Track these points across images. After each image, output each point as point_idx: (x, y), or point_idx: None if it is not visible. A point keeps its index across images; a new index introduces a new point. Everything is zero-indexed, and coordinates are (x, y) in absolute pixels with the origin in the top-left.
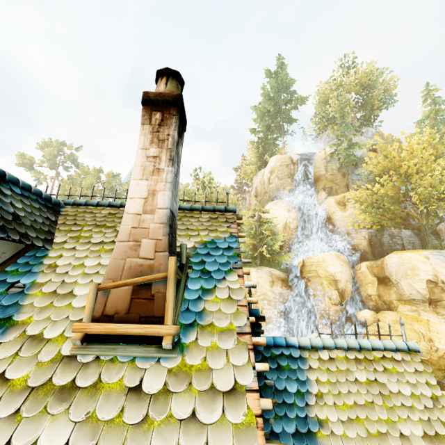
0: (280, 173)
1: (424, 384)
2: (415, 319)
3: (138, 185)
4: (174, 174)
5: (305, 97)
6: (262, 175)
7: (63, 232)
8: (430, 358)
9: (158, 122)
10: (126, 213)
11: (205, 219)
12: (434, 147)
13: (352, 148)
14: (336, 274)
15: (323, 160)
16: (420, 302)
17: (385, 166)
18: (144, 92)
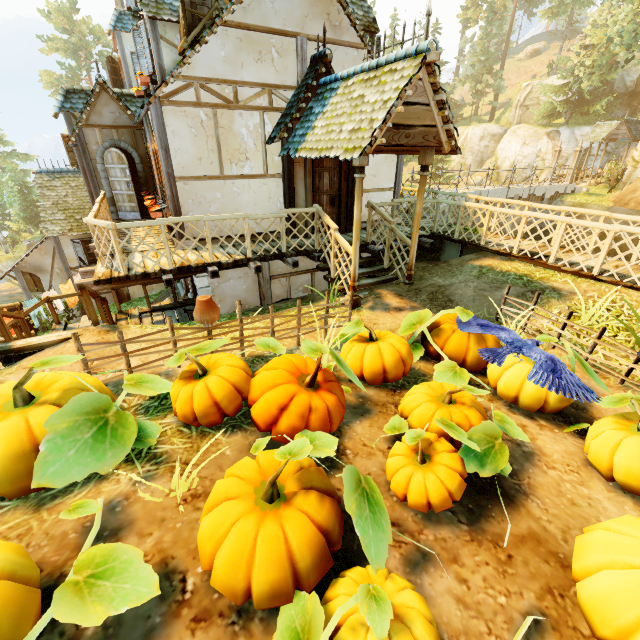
0: None
1: (392, 90)
2: None
3: None
4: None
5: None
6: None
7: None
8: None
9: None
10: None
11: None
12: None
13: None
14: None
15: None
16: None
17: None
18: None
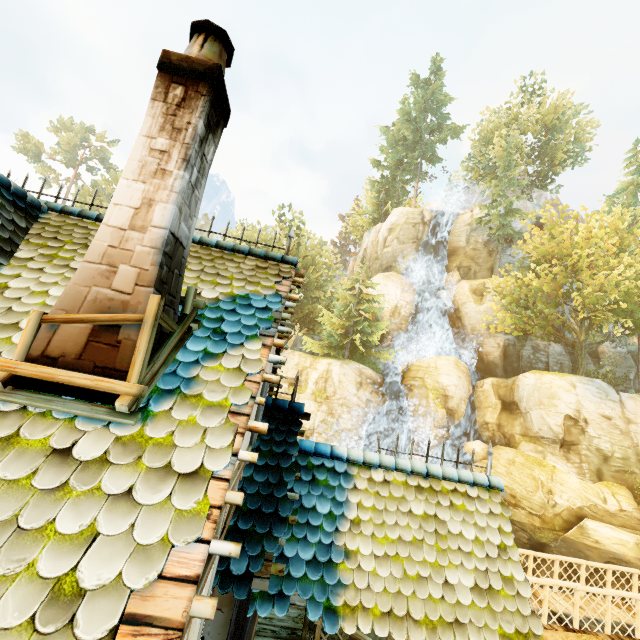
0: (402, 234)
1: (495, 530)
2: (538, 463)
3: (130, 189)
4: (190, 184)
5: (461, 128)
6: (377, 232)
7: (33, 246)
8: (544, 514)
9: (178, 101)
10: (104, 225)
11: (248, 266)
12: (620, 234)
13: (510, 216)
14: (449, 388)
15: (467, 227)
16: (549, 442)
17: (549, 250)
18: (164, 51)
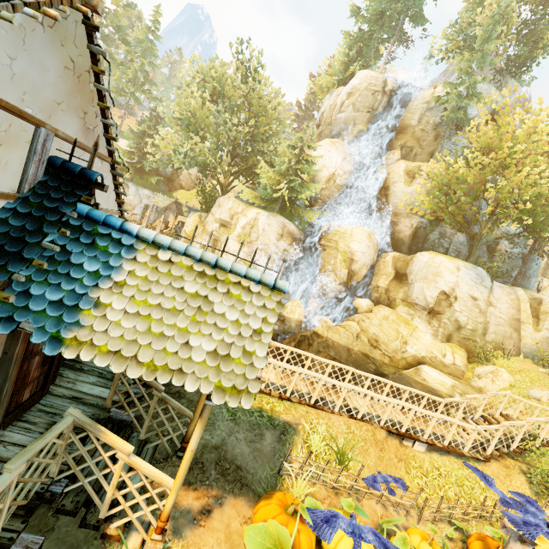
0: (360, 101)
1: (259, 318)
2: (406, 322)
3: None
4: None
5: None
6: (337, 96)
7: None
8: (394, 356)
9: None
10: None
11: None
12: None
13: (468, 99)
14: (356, 254)
15: (424, 105)
16: (420, 309)
17: (489, 141)
18: None
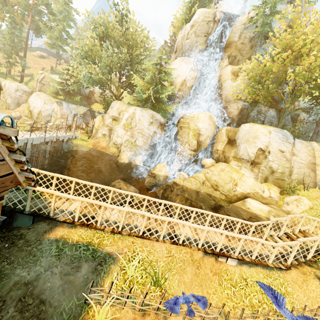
0: (199, 29)
1: None
2: (236, 171)
3: None
4: None
5: None
6: (185, 29)
7: None
8: (228, 194)
9: None
10: None
11: None
12: None
13: (271, 15)
14: (202, 130)
15: (242, 26)
16: (245, 161)
17: (287, 42)
18: None
